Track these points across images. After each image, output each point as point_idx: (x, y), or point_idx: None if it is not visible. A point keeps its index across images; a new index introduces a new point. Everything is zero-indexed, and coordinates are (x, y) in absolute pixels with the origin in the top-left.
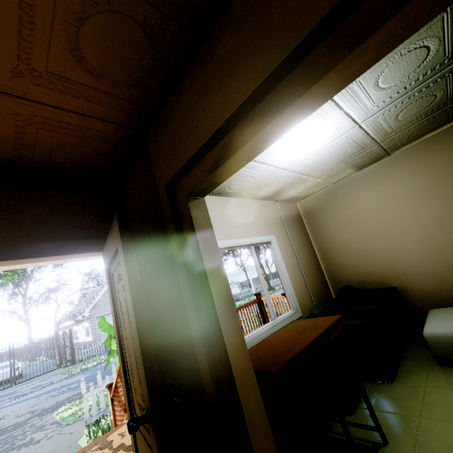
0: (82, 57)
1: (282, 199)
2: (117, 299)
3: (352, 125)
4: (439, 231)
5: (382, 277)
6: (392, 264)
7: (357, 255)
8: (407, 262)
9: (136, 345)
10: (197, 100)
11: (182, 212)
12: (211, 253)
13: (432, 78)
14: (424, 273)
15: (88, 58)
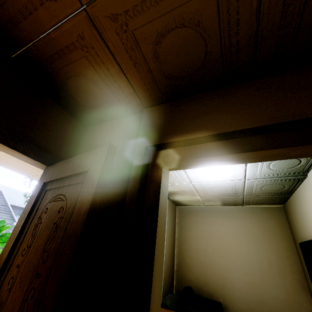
0: (160, 42)
1: (172, 199)
2: (34, 216)
3: (242, 178)
4: (258, 271)
5: (214, 290)
6: (223, 282)
7: (202, 264)
8: (234, 285)
9: (52, 287)
10: (206, 110)
11: (152, 172)
12: (163, 217)
13: (290, 177)
14: (242, 299)
15: (162, 45)
